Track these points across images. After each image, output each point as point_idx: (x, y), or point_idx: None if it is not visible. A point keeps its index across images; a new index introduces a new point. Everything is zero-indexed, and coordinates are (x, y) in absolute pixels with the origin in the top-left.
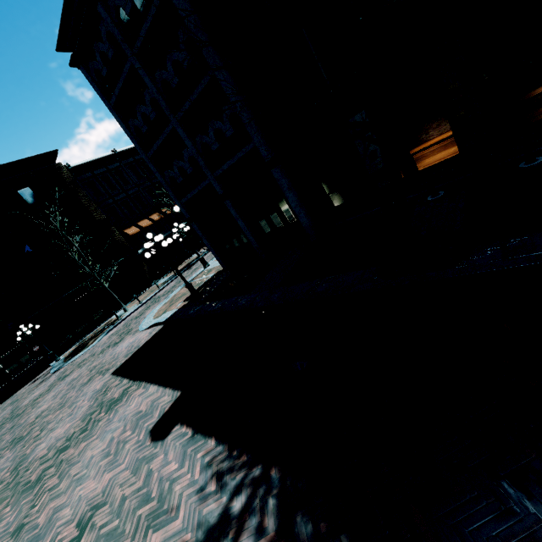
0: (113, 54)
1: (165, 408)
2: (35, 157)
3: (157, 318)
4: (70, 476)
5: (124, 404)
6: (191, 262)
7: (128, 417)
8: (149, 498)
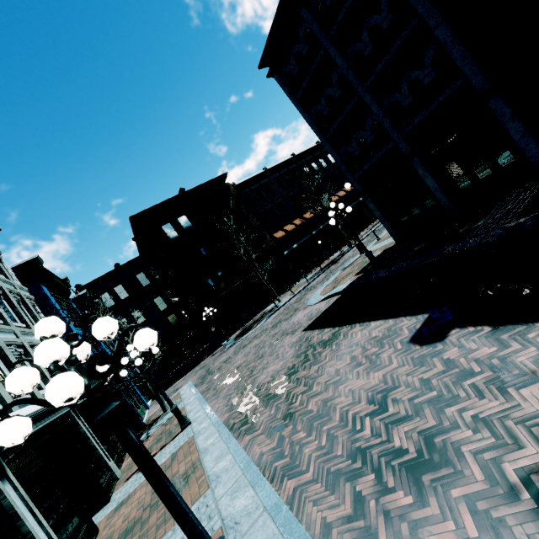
0: (306, 50)
1: (415, 326)
2: (213, 180)
3: (325, 294)
4: (320, 383)
5: (343, 339)
6: (335, 259)
7: (361, 343)
8: (471, 373)
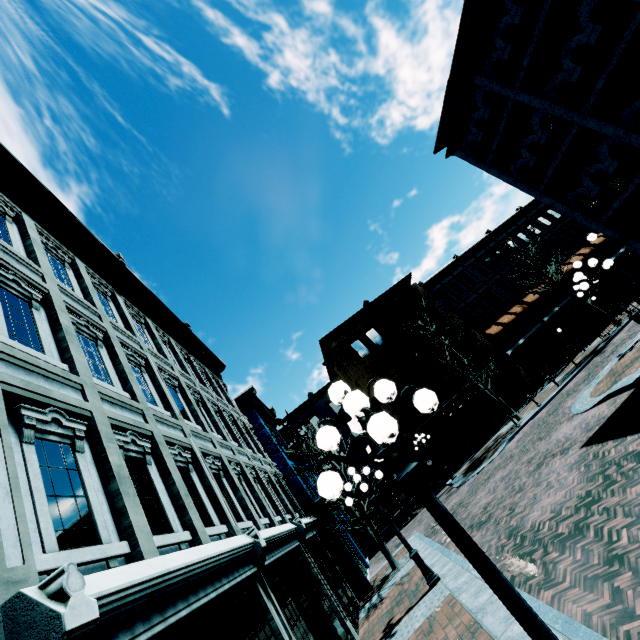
0: (489, 113)
1: None
2: (397, 285)
3: (601, 394)
4: None
5: None
6: (596, 348)
7: None
8: None
